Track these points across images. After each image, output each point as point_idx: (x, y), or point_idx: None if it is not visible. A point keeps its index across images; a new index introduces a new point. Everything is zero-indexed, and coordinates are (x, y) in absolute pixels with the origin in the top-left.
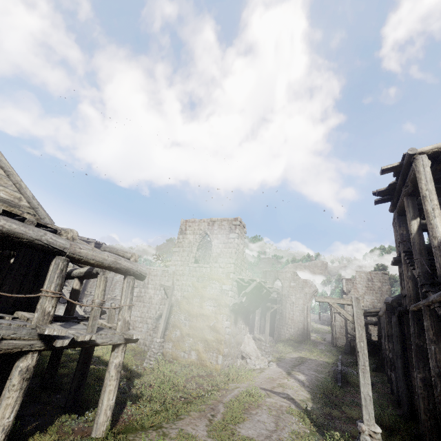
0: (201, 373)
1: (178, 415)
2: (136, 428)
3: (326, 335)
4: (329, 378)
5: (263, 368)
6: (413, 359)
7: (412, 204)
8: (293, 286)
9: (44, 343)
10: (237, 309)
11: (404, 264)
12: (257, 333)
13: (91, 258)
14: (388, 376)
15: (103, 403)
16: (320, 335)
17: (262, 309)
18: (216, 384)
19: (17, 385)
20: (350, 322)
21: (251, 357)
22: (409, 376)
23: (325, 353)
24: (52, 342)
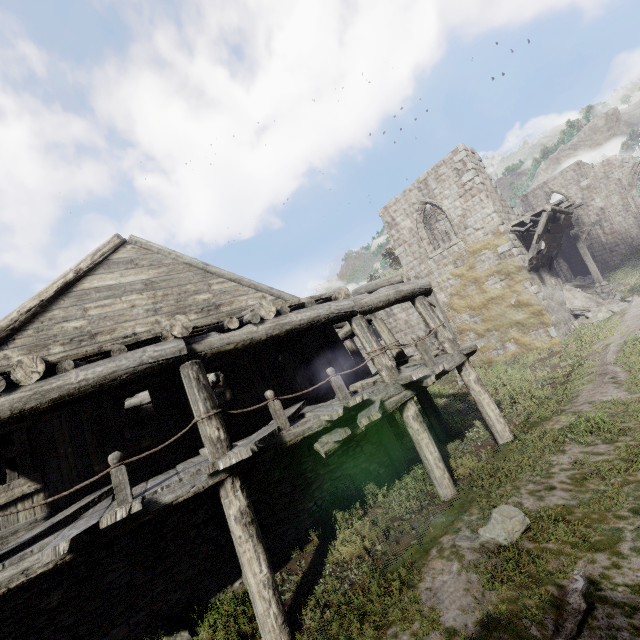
0: (539, 357)
1: (568, 396)
2: (537, 422)
3: None
4: None
5: (620, 311)
6: None
7: None
8: (586, 185)
9: (411, 390)
10: (535, 265)
11: None
12: (563, 283)
13: (377, 302)
14: None
15: (489, 416)
16: None
17: None
18: (574, 355)
19: (420, 429)
20: None
21: (591, 310)
22: None
23: None
24: (420, 385)
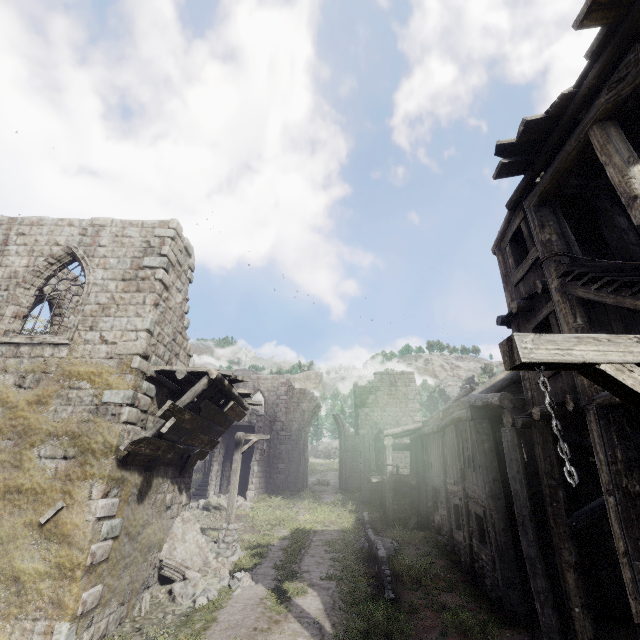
0: None
1: None
2: None
3: (327, 475)
4: (362, 578)
5: (216, 600)
6: (561, 519)
7: (620, 134)
8: (283, 401)
9: None
10: (150, 457)
11: (565, 302)
12: (215, 493)
13: None
14: (453, 541)
15: None
16: (320, 476)
17: (227, 447)
18: None
19: None
20: (366, 451)
21: (188, 574)
22: (520, 547)
23: (335, 509)
24: None
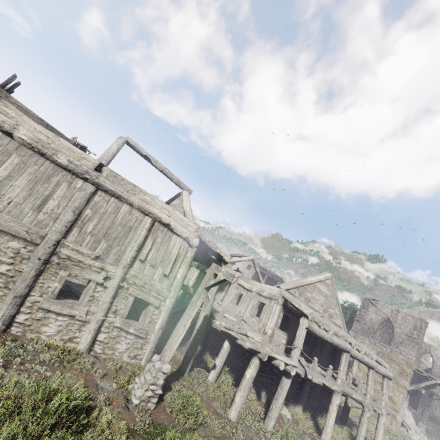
0: None
1: None
2: None
3: None
4: None
5: None
6: None
7: None
8: None
9: (372, 409)
10: (409, 391)
11: None
12: None
13: (380, 371)
14: None
15: (378, 437)
16: None
17: None
18: None
19: (366, 422)
20: None
21: (411, 430)
22: None
23: None
24: (378, 411)
